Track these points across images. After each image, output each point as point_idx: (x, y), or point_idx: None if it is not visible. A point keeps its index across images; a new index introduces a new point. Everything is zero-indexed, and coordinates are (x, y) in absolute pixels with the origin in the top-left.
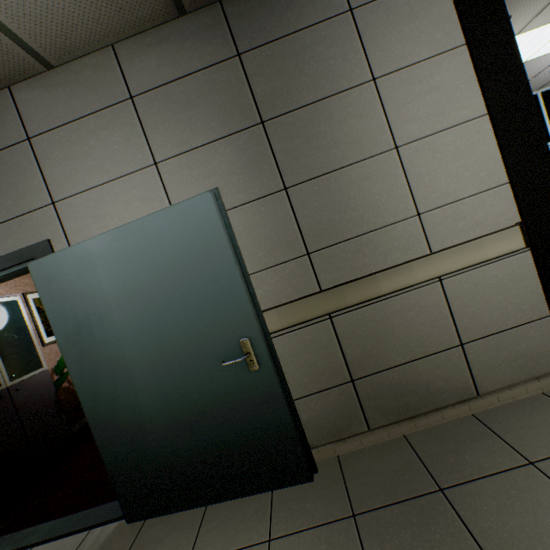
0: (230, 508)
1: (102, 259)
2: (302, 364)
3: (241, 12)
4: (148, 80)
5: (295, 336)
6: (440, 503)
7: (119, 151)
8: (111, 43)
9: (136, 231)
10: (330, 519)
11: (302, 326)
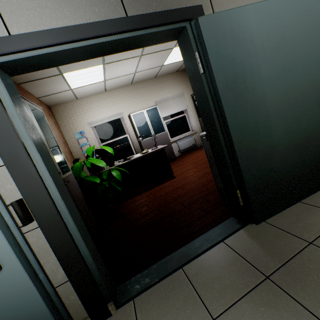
0: (319, 196)
1: (256, 23)
2: None
3: None
4: None
5: None
6: None
7: None
8: None
9: (280, 5)
10: None
11: None
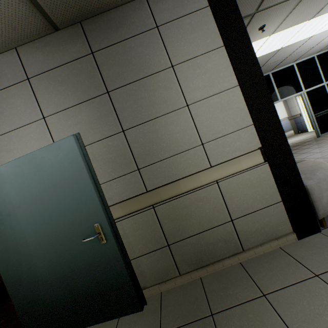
0: None
1: (9, 178)
2: (137, 236)
3: (93, 28)
4: (38, 68)
5: (132, 219)
6: (209, 324)
7: (21, 111)
8: (14, 47)
9: (29, 160)
10: None
11: (137, 213)
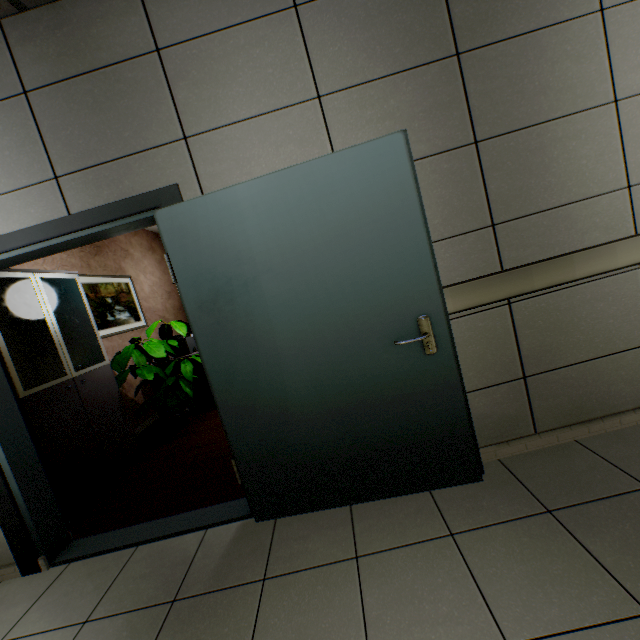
0: (383, 507)
1: (253, 211)
2: (469, 356)
3: None
4: None
5: (465, 322)
6: None
7: (274, 77)
8: None
9: (300, 177)
10: (520, 515)
11: (475, 311)
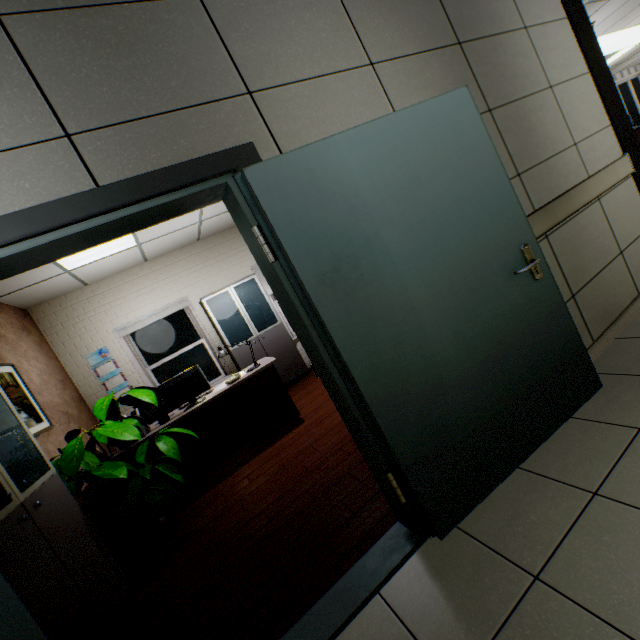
0: (550, 449)
1: (359, 162)
2: None
3: None
4: None
5: None
6: None
7: (328, 41)
8: None
9: (396, 126)
10: None
11: None
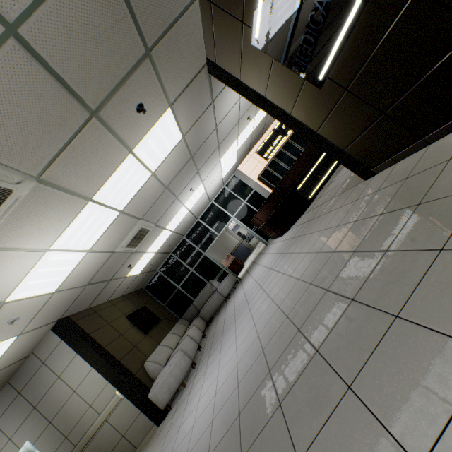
0: None
1: None
2: None
3: (15, 380)
4: None
5: None
6: None
7: None
8: None
9: None
10: None
11: None
